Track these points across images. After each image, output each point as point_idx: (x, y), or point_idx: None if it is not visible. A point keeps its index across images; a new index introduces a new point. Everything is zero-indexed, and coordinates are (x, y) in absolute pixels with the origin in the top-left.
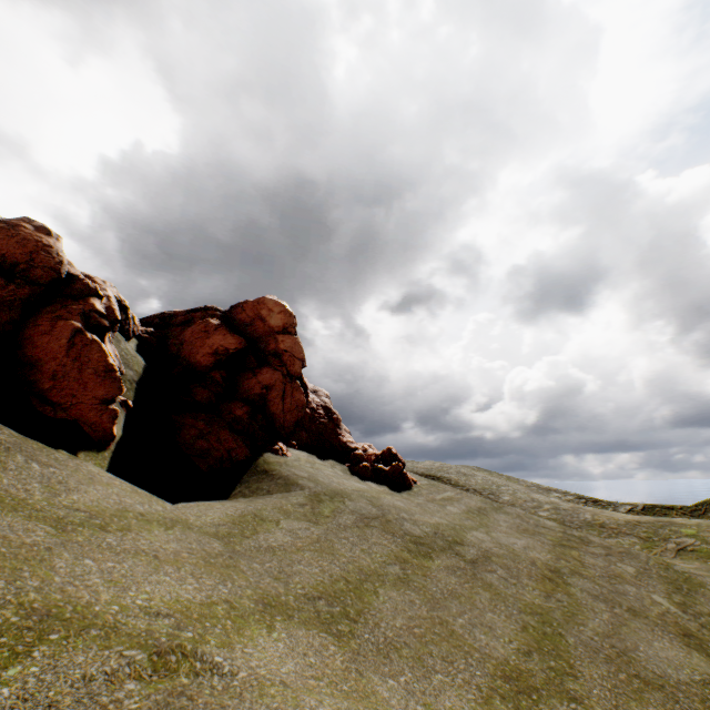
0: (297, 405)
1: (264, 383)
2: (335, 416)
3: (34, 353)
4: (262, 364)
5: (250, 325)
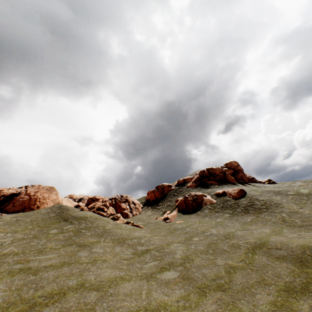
0: (246, 177)
1: (240, 175)
2: (253, 177)
3: (228, 179)
4: (237, 172)
5: (230, 167)
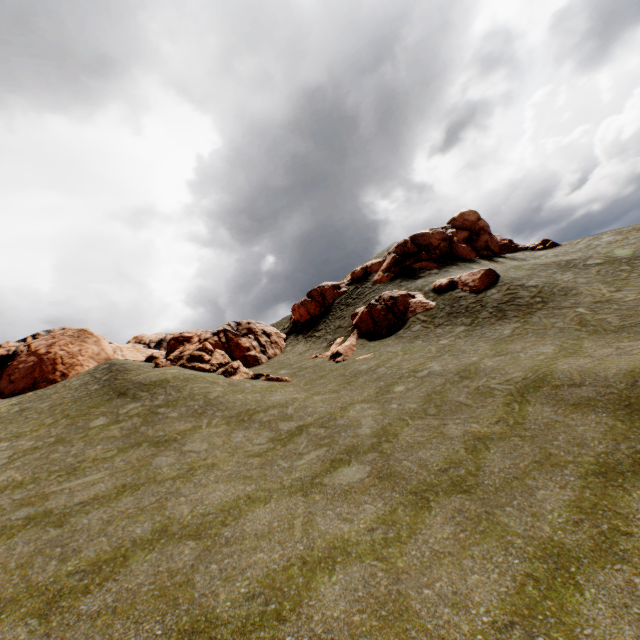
0: (496, 243)
1: (484, 241)
2: (510, 240)
3: (458, 254)
4: (477, 236)
5: (462, 225)
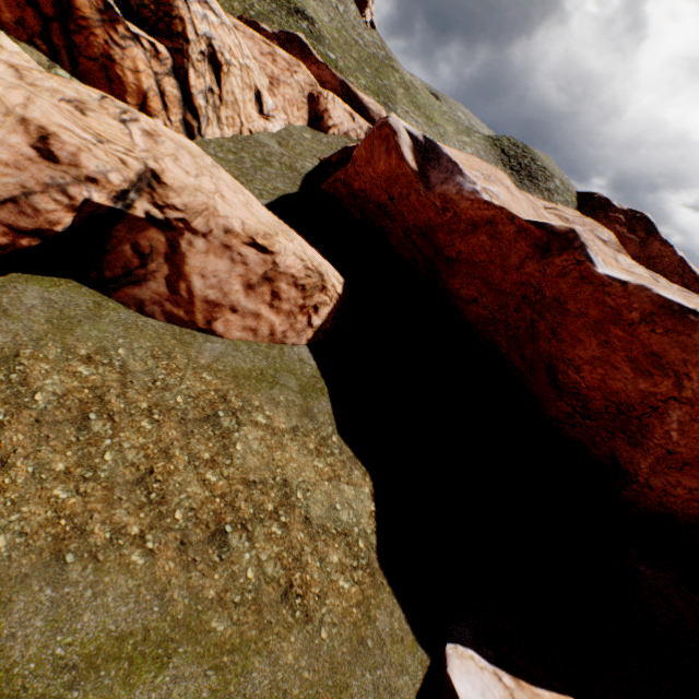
0: None
1: None
2: (367, 3)
3: None
4: None
5: None
